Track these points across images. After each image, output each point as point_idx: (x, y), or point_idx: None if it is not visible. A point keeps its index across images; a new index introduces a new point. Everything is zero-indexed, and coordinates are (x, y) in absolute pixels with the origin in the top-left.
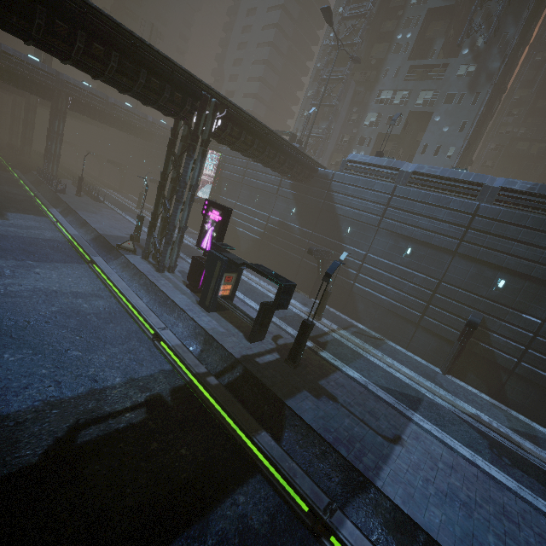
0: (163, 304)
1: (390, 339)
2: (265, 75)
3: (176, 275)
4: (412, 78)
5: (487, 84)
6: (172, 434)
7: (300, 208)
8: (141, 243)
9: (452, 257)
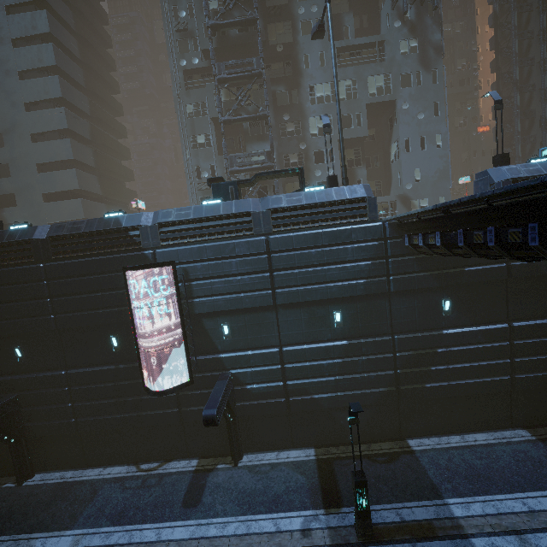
0: None
1: None
2: (66, 94)
3: None
4: (347, 63)
5: (439, 58)
6: None
7: (459, 294)
8: None
9: None
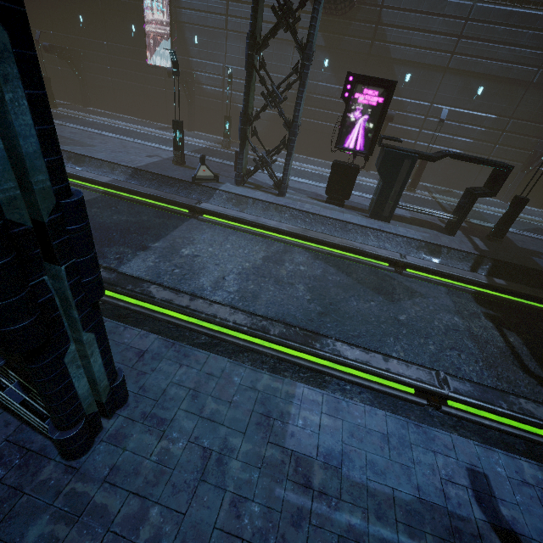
0: (345, 232)
1: (453, 188)
2: None
3: (294, 194)
4: None
5: None
6: (540, 334)
7: (336, 58)
8: (185, 164)
9: (525, 89)
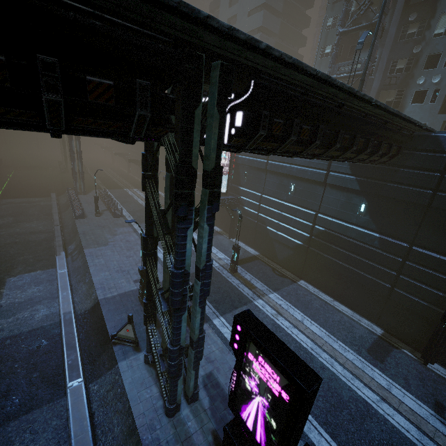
0: None
1: None
2: (265, 22)
3: (199, 411)
4: None
5: None
6: None
7: (376, 203)
8: None
9: None
